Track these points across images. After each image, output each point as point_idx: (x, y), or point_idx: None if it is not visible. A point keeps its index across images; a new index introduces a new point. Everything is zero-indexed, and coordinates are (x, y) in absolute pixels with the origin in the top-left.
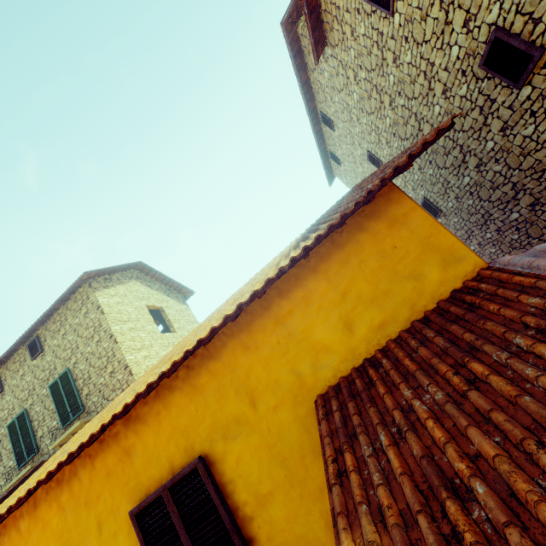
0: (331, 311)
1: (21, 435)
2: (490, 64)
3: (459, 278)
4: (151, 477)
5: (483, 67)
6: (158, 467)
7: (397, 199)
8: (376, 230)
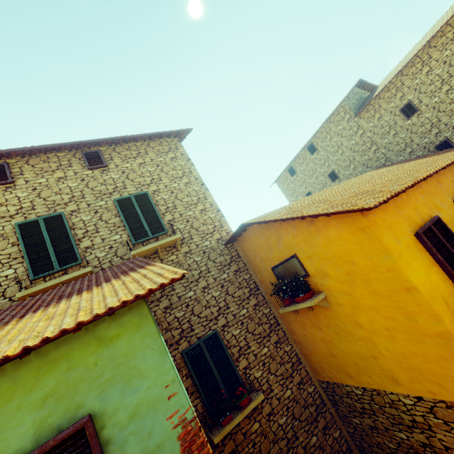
0: None
1: (49, 239)
2: (437, 148)
3: None
4: (452, 193)
5: (435, 148)
6: (452, 190)
7: None
8: None
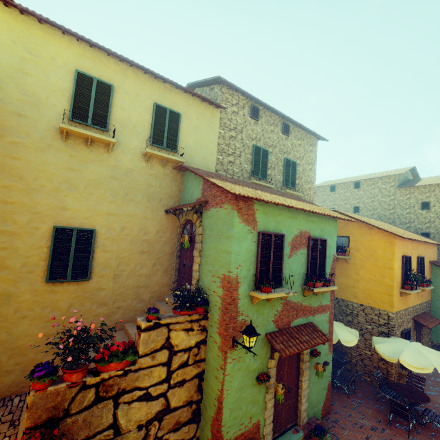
0: (432, 252)
1: (261, 161)
2: (422, 234)
3: (436, 260)
4: (418, 253)
5: (421, 233)
6: (419, 253)
7: (436, 246)
8: (435, 247)
